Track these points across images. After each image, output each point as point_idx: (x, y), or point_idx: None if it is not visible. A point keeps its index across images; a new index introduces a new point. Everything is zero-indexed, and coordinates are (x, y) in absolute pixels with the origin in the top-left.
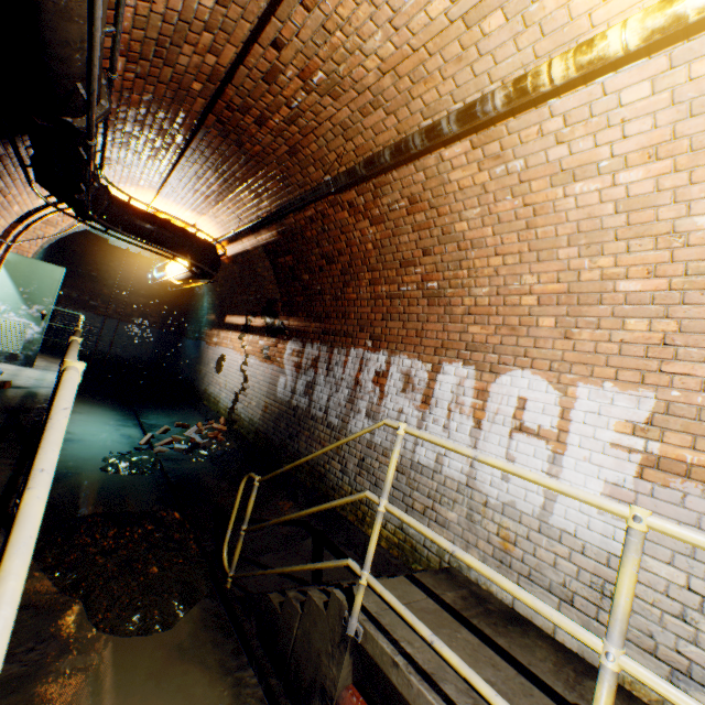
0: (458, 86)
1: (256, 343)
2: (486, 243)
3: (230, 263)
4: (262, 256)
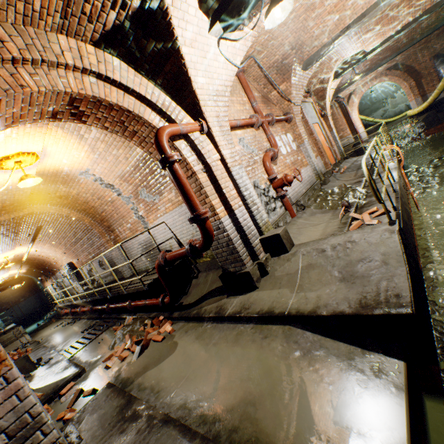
0: (21, 255)
1: (50, 281)
2: (46, 258)
3: (28, 271)
4: (30, 268)
